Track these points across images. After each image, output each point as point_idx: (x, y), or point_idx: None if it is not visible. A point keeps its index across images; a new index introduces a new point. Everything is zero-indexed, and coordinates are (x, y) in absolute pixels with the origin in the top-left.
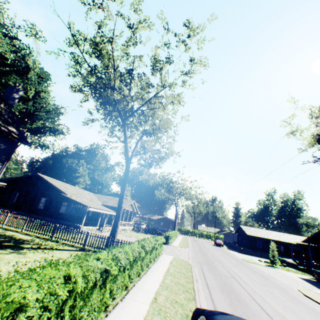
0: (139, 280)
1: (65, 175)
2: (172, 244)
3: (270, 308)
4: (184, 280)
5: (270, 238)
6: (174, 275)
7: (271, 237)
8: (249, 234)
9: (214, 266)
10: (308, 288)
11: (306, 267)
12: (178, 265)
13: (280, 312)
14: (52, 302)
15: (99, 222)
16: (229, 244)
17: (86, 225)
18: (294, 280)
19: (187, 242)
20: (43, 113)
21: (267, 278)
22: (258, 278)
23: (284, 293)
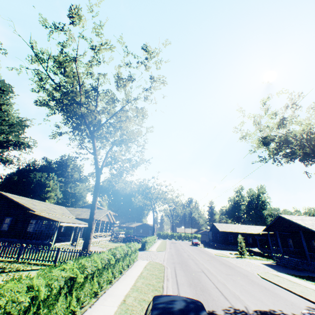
0: (111, 287)
1: (33, 191)
2: (149, 249)
3: (229, 292)
4: (155, 281)
5: (240, 232)
6: (146, 278)
7: (240, 231)
8: (221, 230)
9: (187, 264)
10: (266, 271)
11: (270, 254)
12: (152, 268)
13: (236, 294)
14: (14, 308)
15: (73, 236)
16: (205, 242)
17: (58, 242)
18: (257, 266)
19: (165, 245)
20: (5, 126)
21: (234, 268)
22: (225, 269)
23: (245, 278)
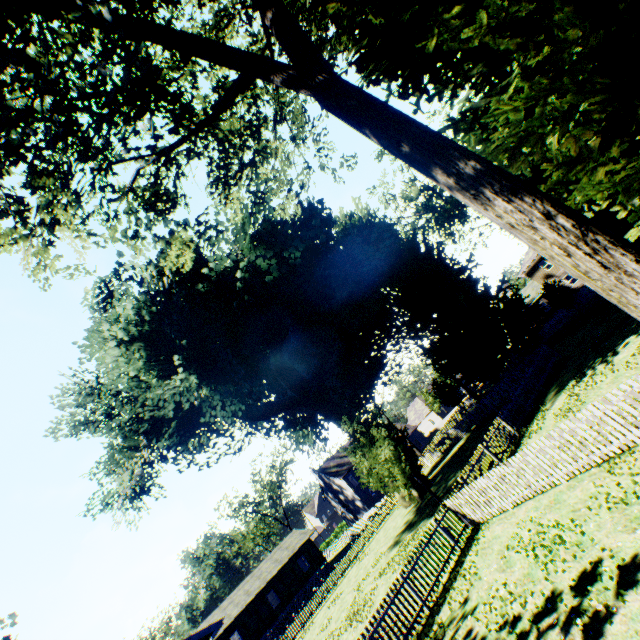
0: None
1: None
2: None
3: None
4: None
5: None
6: None
7: None
8: None
9: None
10: None
11: None
12: None
13: None
14: None
15: None
16: None
17: None
18: None
19: None
20: None
21: None
22: None
23: None
